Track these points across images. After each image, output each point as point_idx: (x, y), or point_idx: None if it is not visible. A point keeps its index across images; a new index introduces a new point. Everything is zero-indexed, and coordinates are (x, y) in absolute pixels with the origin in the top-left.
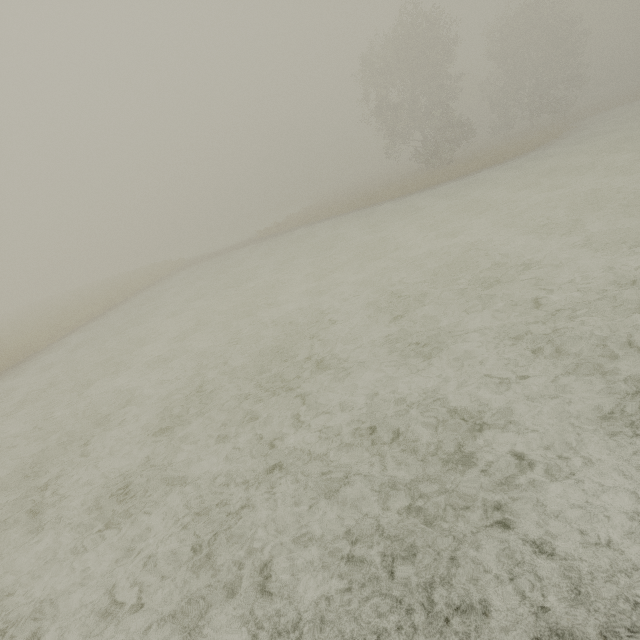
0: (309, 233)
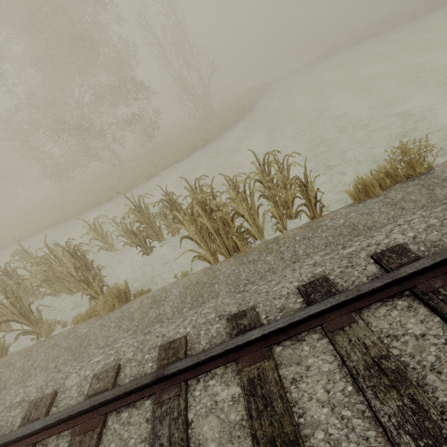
0: (374, 41)
